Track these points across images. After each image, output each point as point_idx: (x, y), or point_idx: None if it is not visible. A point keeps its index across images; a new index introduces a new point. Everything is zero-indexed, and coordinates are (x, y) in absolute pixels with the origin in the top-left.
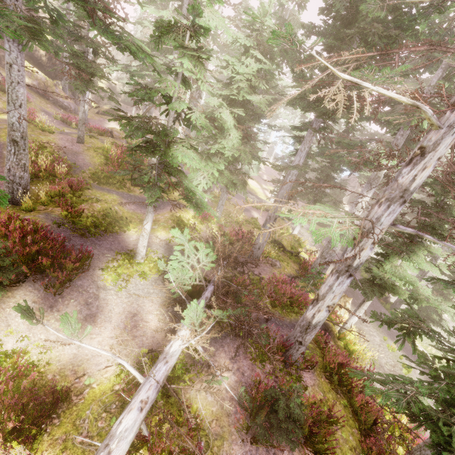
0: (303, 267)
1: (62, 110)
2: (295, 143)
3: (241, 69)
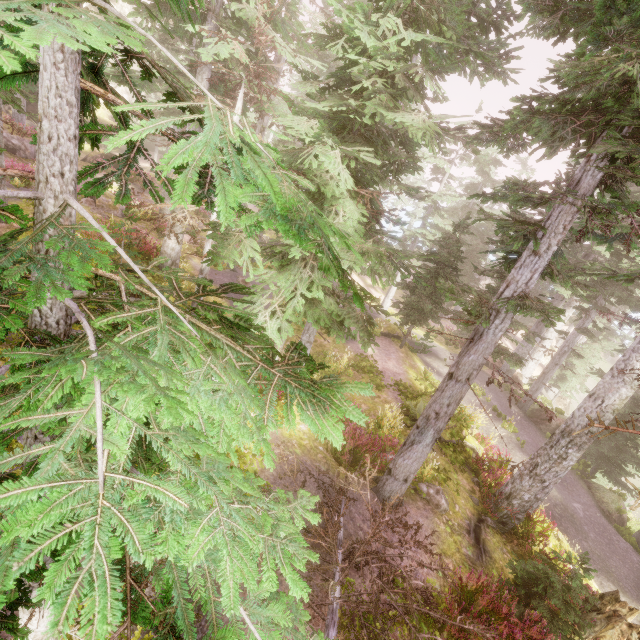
0: (477, 476)
1: (7, 153)
2: (521, 239)
3: (371, 41)
